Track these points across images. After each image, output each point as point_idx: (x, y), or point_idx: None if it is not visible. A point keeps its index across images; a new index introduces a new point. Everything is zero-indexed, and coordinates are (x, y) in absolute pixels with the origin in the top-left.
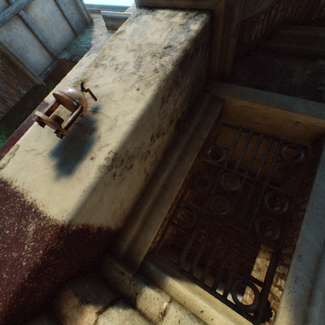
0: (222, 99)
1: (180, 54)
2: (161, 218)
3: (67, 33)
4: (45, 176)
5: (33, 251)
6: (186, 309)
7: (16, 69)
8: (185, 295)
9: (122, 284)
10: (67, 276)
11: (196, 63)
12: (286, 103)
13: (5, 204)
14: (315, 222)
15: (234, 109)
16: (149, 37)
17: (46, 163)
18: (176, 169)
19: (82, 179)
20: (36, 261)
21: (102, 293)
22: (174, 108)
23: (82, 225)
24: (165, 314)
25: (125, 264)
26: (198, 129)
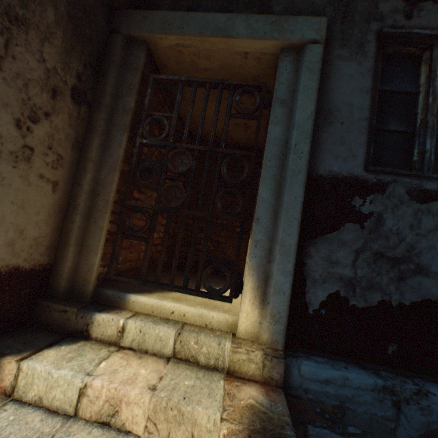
0: (143, 41)
1: None
2: (101, 233)
3: None
4: None
5: None
6: (154, 317)
7: None
8: (152, 305)
9: (68, 323)
10: None
11: None
12: (223, 27)
13: None
14: (270, 177)
15: (168, 54)
16: None
17: None
18: (104, 165)
19: None
20: None
21: (37, 340)
22: (47, 68)
23: None
24: (125, 331)
25: (71, 301)
26: (120, 98)
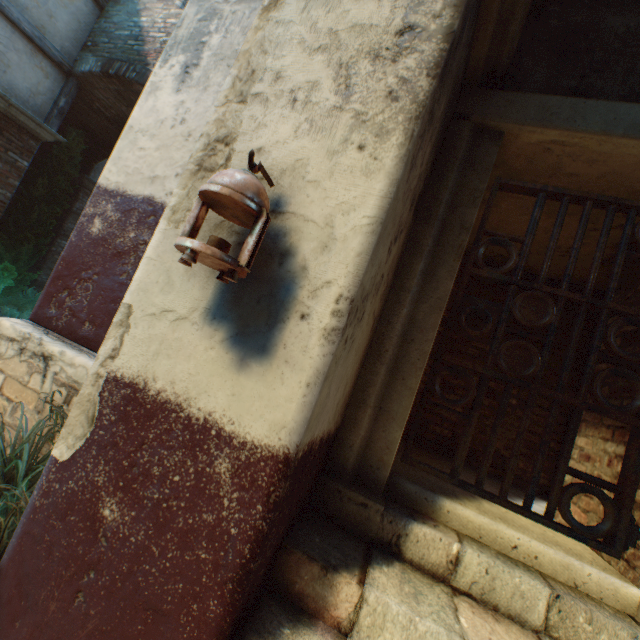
0: (498, 132)
1: (440, 44)
2: (411, 397)
3: (81, 6)
4: (214, 364)
5: (243, 507)
6: (487, 548)
7: None
8: (480, 525)
9: (367, 524)
10: (286, 530)
11: (458, 57)
12: None
13: (151, 428)
14: None
15: (524, 150)
16: (350, 9)
17: (205, 336)
18: (424, 299)
19: (294, 361)
20: (255, 524)
21: (344, 545)
22: (419, 173)
23: (306, 446)
24: (459, 563)
25: (361, 489)
26: (456, 208)
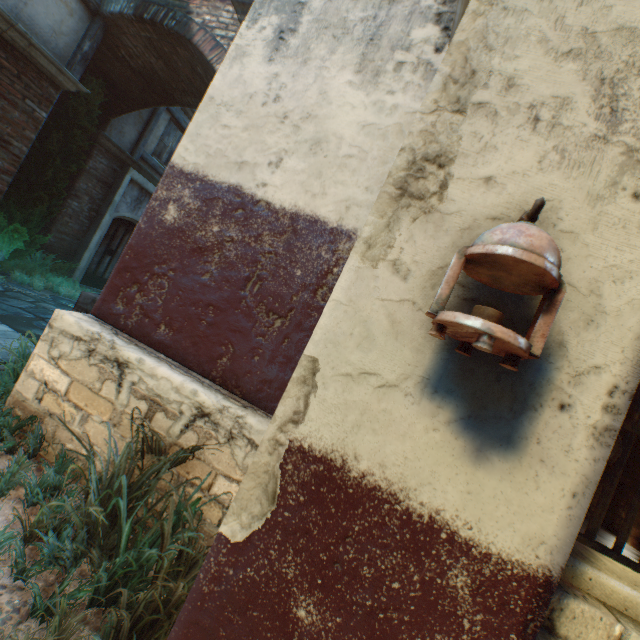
0: None
1: None
2: None
3: None
4: (438, 449)
5: (490, 633)
6: (637, 623)
7: (12, 54)
8: (625, 597)
9: None
10: None
11: None
12: None
13: (355, 518)
14: None
15: None
16: (612, 4)
17: (423, 413)
18: None
19: (552, 461)
20: None
21: None
22: None
23: None
24: None
25: None
26: None
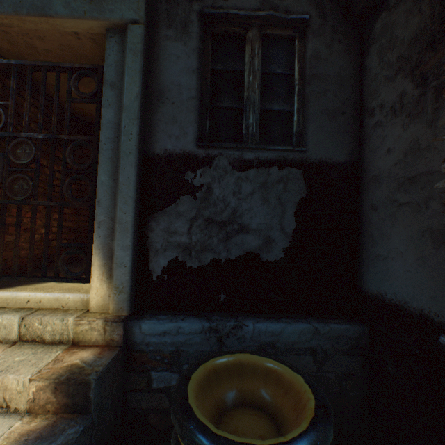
0: None
1: None
2: None
3: None
4: None
5: None
6: (8, 309)
7: None
8: (7, 298)
9: None
10: None
11: None
12: (41, 5)
13: None
14: (107, 160)
15: None
16: None
17: None
18: None
19: None
20: None
21: None
22: None
23: None
24: None
25: None
26: None
